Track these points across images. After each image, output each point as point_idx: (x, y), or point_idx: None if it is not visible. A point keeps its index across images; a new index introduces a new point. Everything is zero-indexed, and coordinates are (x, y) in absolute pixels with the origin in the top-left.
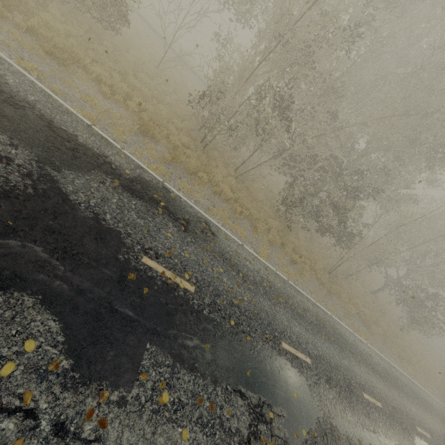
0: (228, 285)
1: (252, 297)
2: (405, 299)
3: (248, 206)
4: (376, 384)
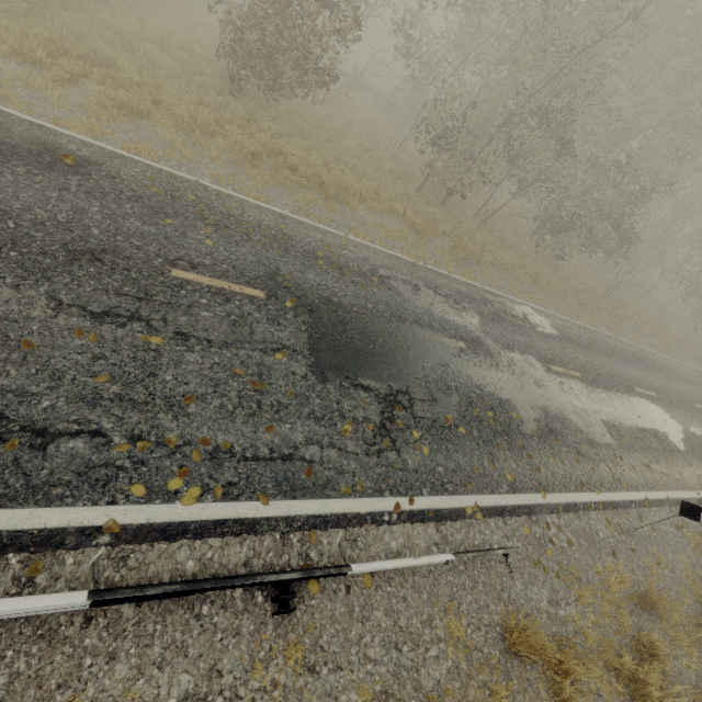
0: (584, 360)
1: (598, 361)
2: (694, 290)
3: (523, 262)
4: (697, 393)
